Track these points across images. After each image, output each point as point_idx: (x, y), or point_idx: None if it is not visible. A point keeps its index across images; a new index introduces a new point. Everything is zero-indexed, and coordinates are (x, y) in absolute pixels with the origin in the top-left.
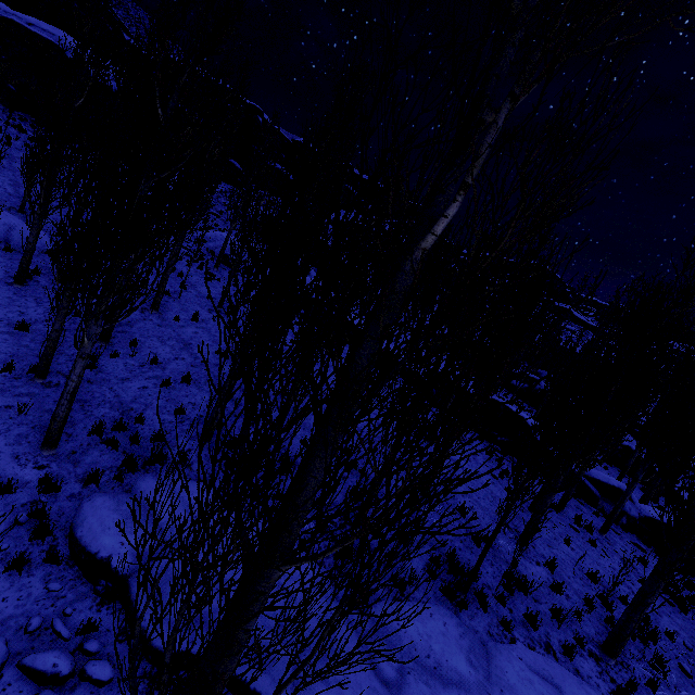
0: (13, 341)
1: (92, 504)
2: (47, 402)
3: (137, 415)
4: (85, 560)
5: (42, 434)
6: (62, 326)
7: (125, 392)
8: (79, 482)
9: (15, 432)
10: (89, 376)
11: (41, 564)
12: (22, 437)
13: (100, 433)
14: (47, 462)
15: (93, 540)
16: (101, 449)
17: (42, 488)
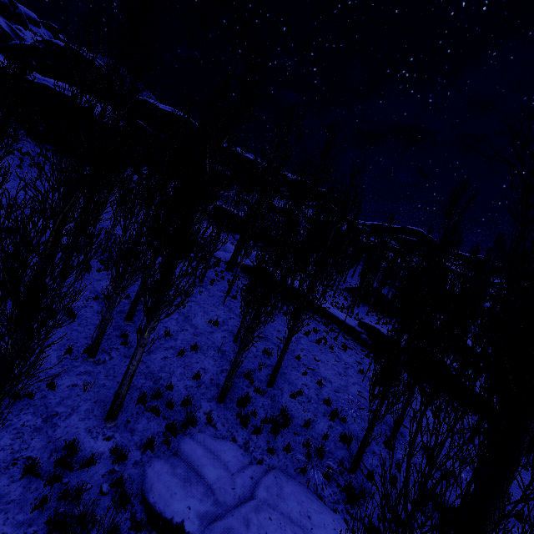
0: (66, 327)
1: (154, 470)
2: (100, 378)
3: (166, 383)
4: (162, 526)
5: (103, 408)
6: (110, 315)
7: (153, 363)
8: (138, 449)
9: (84, 408)
10: (124, 351)
11: (128, 532)
12: (89, 411)
13: (144, 402)
14: (111, 432)
15: (166, 506)
16: (147, 416)
17: (115, 458)
